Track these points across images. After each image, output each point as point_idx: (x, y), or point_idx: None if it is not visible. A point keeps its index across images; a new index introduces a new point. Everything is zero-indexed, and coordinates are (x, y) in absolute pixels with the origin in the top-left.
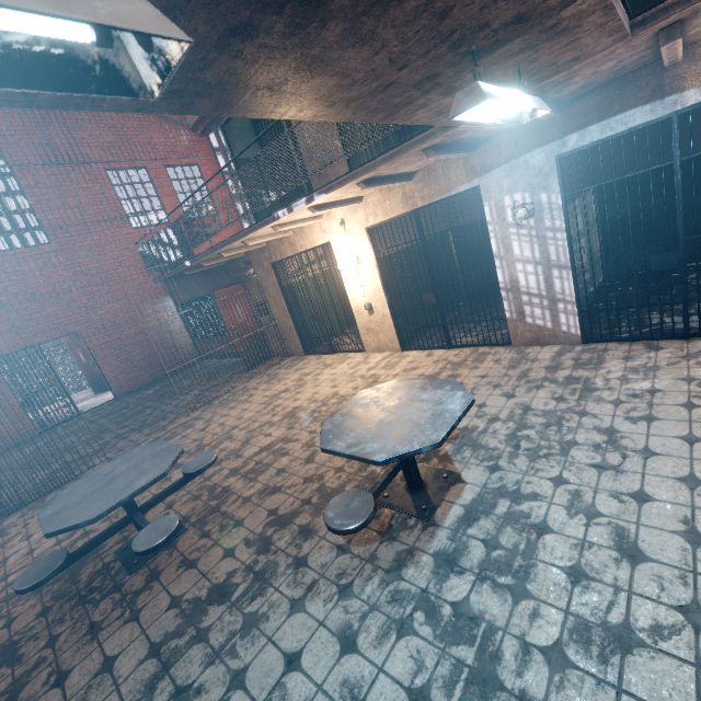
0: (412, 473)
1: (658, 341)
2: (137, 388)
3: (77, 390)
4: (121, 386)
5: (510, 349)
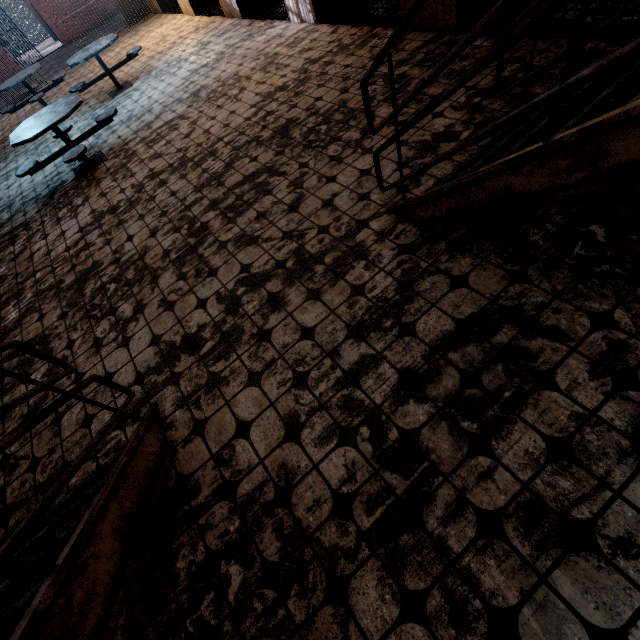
0: (113, 81)
1: (257, 20)
2: (76, 37)
3: (45, 37)
4: (62, 34)
5: (222, 20)
